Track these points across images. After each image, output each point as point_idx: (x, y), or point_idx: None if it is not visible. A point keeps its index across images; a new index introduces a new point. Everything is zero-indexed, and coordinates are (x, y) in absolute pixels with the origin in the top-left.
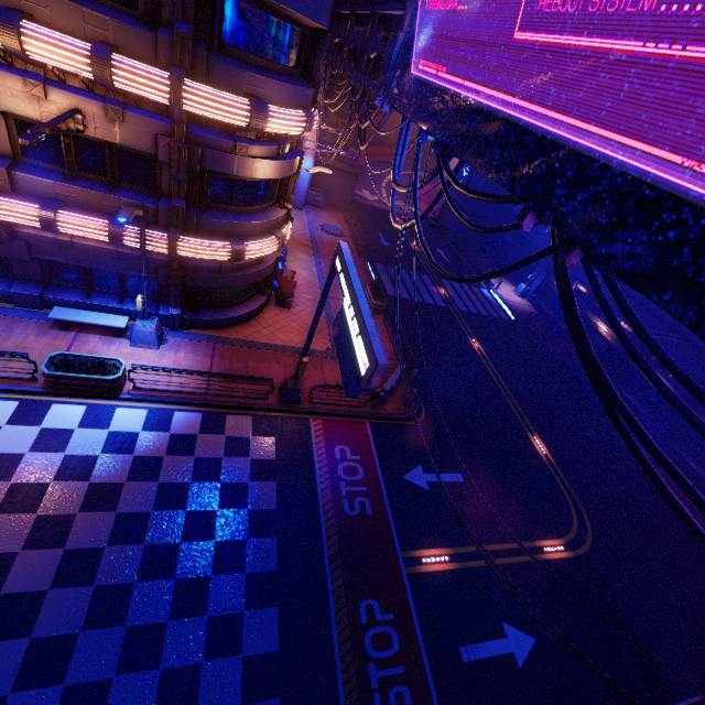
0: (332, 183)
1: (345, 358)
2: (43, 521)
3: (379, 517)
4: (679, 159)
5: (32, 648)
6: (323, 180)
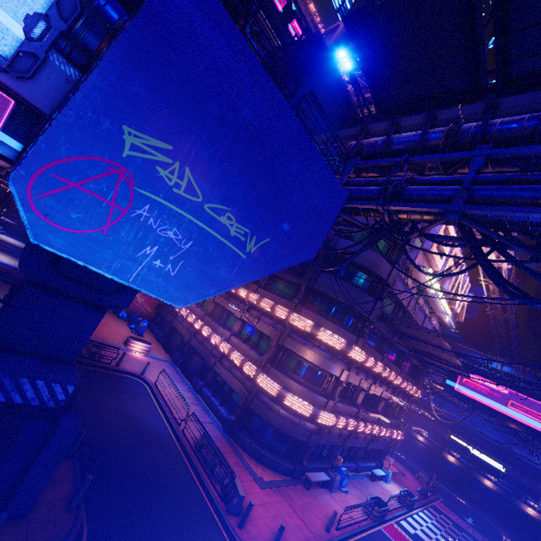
0: None
1: (488, 468)
2: None
3: (484, 538)
4: None
5: None
6: None
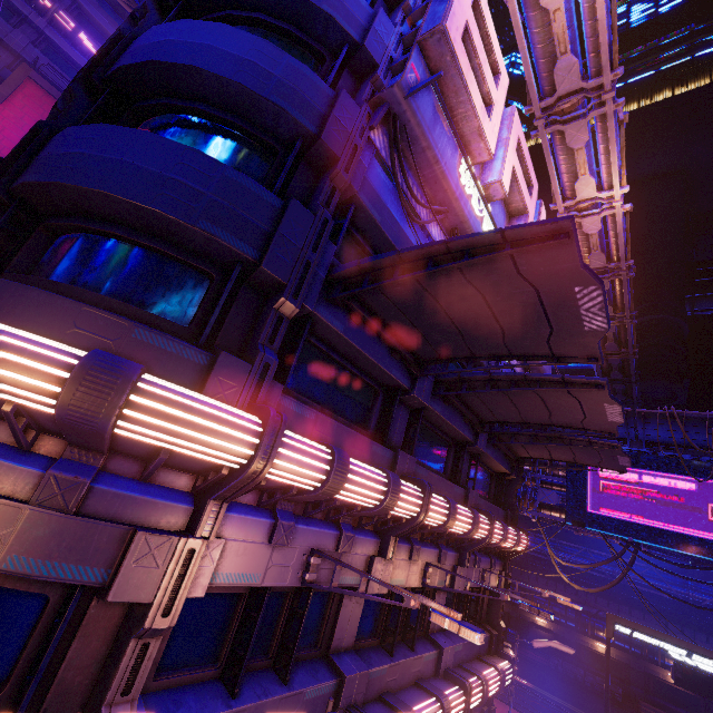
0: None
1: None
2: None
3: None
4: None
5: None
6: None
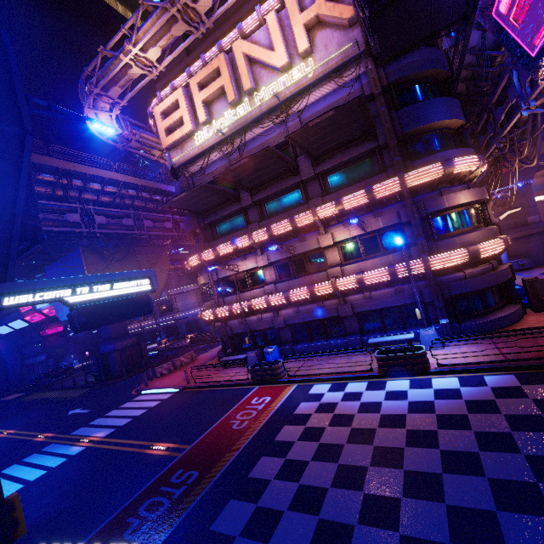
0: (527, 249)
1: None
2: (412, 433)
3: None
4: None
5: (451, 512)
6: (517, 251)
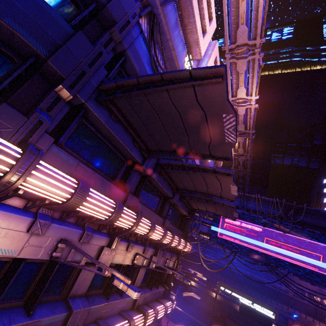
0: None
1: (259, 318)
2: None
3: None
4: (304, 264)
5: None
6: None
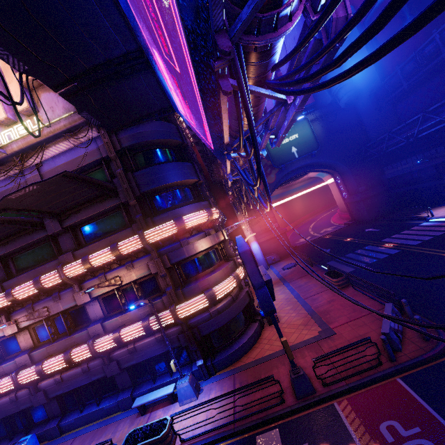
0: (275, 246)
1: None
2: None
3: None
4: None
5: None
6: (270, 248)
